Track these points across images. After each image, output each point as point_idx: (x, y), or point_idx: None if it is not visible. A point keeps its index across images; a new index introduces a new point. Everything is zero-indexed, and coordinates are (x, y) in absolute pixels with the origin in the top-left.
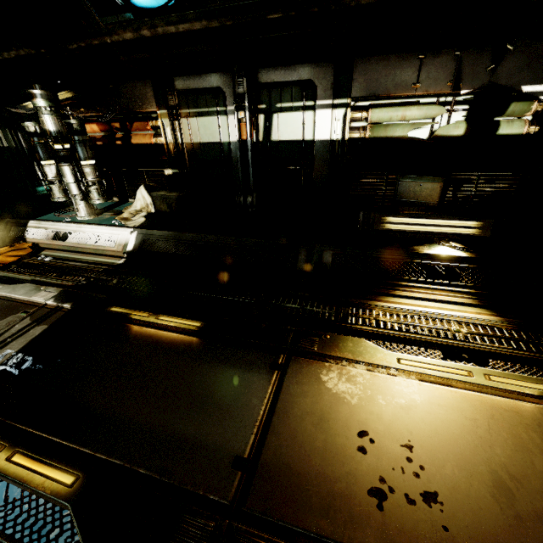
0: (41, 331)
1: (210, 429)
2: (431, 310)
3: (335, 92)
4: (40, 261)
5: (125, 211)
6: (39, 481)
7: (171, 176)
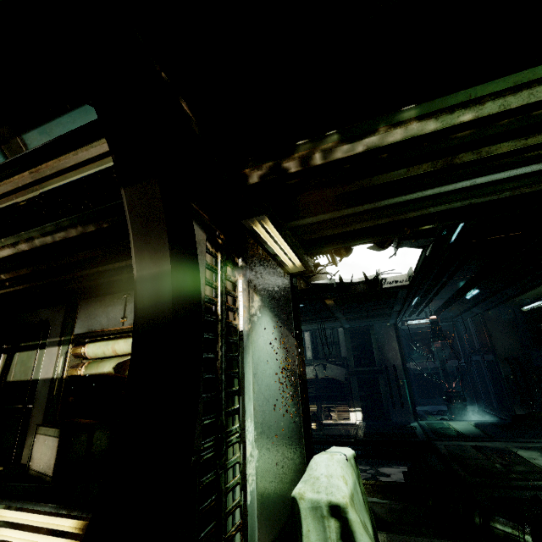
0: None
1: None
2: None
3: (63, 330)
4: None
5: None
6: None
7: None
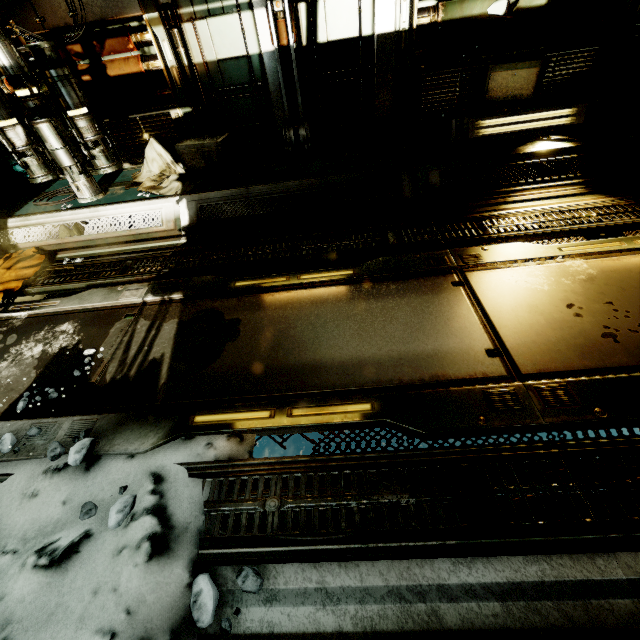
0: (175, 325)
1: (446, 341)
2: (555, 206)
3: None
4: (72, 265)
5: (138, 180)
6: (340, 417)
7: (182, 120)
